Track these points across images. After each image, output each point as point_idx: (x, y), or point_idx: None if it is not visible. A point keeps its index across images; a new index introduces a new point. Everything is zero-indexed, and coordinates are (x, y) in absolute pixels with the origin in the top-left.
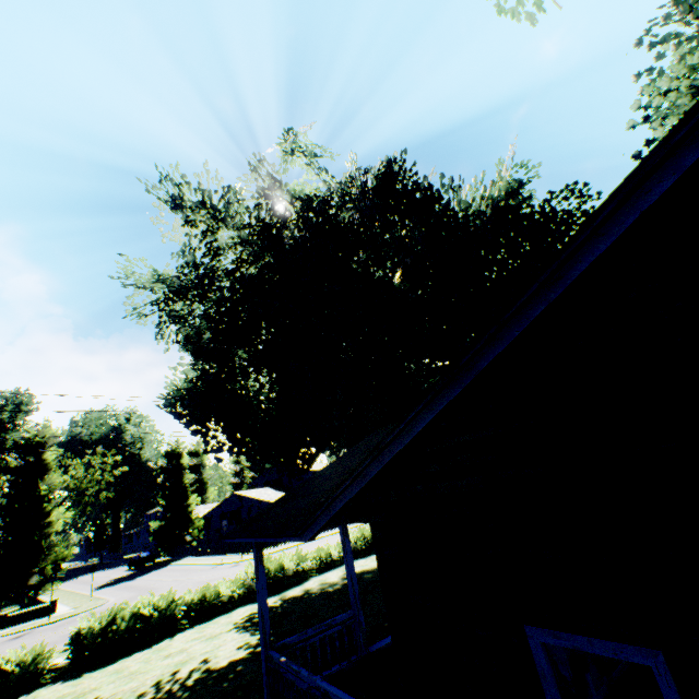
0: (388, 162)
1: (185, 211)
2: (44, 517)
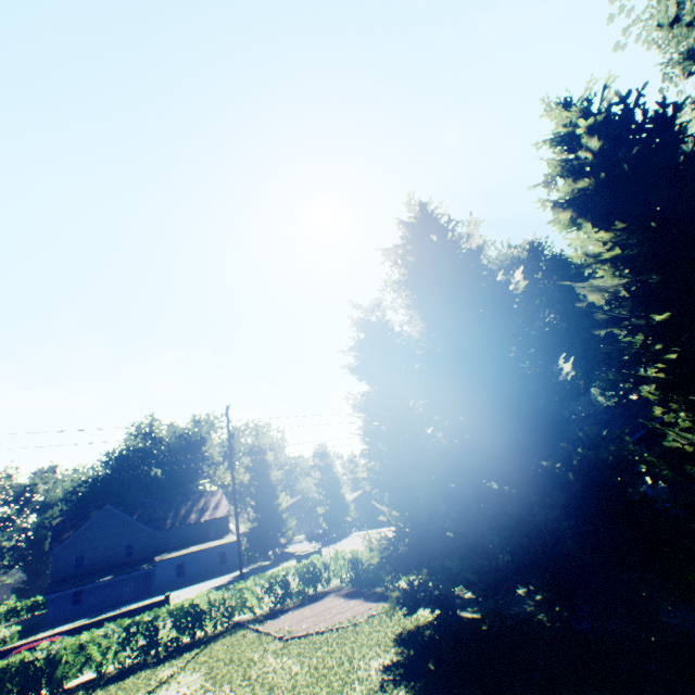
0: (536, 246)
1: (400, 292)
2: (276, 499)
